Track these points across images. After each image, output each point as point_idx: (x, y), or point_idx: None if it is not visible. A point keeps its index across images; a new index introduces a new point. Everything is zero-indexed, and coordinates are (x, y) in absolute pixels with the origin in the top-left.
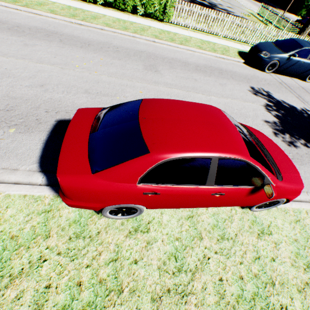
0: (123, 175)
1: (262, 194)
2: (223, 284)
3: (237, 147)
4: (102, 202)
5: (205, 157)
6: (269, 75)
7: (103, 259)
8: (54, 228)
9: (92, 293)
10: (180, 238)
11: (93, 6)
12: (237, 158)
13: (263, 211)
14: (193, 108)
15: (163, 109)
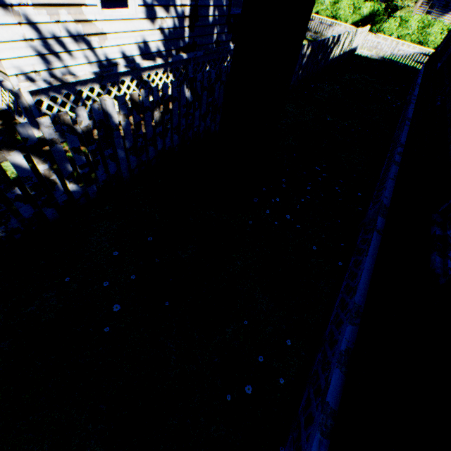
0: None
1: None
2: None
3: None
4: None
5: None
6: None
7: None
8: None
9: None
10: None
11: (410, 44)
12: None
13: None
14: None
15: None
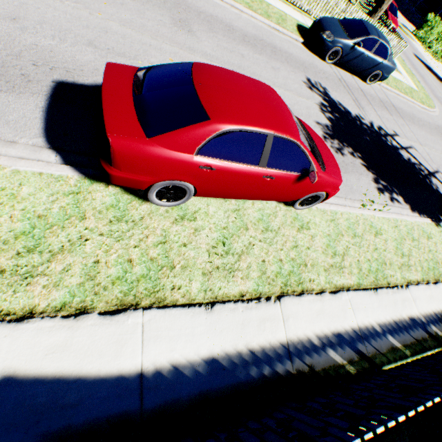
0: (181, 142)
1: (306, 184)
2: (265, 264)
3: (290, 129)
4: (155, 176)
5: (262, 133)
6: (329, 67)
7: (151, 241)
8: (89, 211)
9: (145, 268)
10: (228, 228)
11: None
12: (289, 139)
13: (305, 211)
14: (250, 83)
15: (220, 78)
